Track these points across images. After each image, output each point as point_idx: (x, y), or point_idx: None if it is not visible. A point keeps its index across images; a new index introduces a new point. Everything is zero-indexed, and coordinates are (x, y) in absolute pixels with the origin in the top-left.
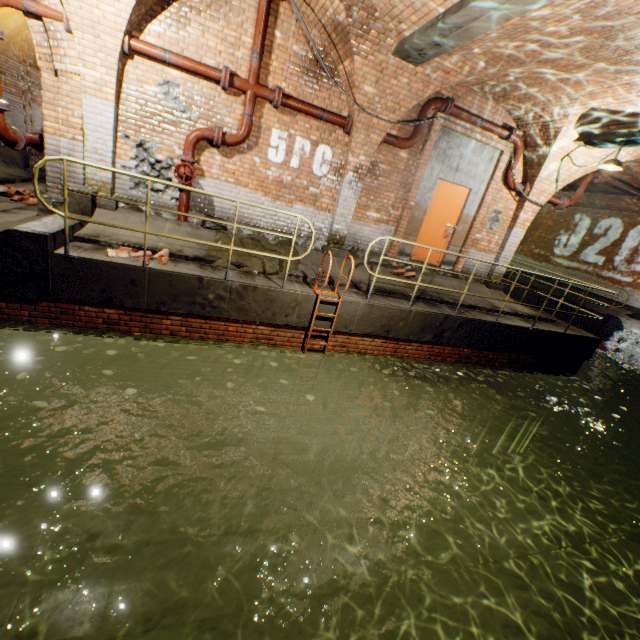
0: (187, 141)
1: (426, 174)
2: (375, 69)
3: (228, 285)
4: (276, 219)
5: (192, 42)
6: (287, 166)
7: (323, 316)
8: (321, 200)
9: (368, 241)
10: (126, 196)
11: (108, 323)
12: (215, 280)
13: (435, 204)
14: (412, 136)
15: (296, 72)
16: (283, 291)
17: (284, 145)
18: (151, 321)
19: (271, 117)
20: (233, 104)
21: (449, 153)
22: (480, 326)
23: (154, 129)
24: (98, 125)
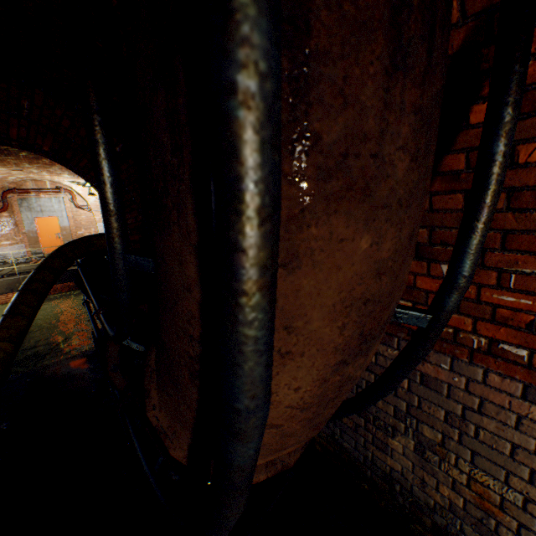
0: None
1: (25, 218)
2: None
3: None
4: None
5: None
6: None
7: None
8: None
9: (12, 254)
10: None
11: None
12: None
13: (42, 228)
14: (4, 207)
15: None
16: None
17: None
18: None
19: None
20: None
21: (33, 206)
22: (70, 272)
23: None
24: None
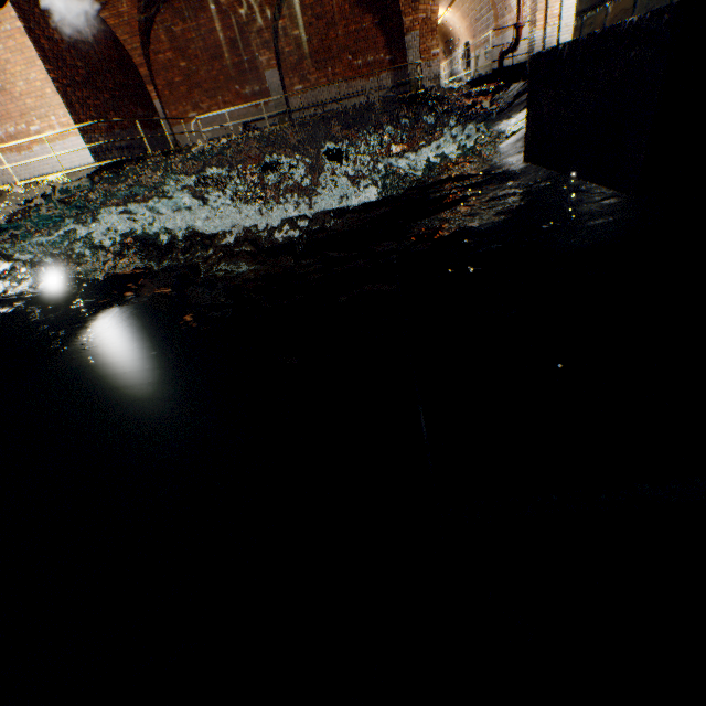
0: None
1: None
2: None
3: None
4: None
5: None
6: None
7: None
8: None
9: None
10: None
11: None
12: None
13: None
14: None
15: None
16: None
17: None
18: None
19: None
20: None
21: None
22: None
23: None
24: (568, 8)
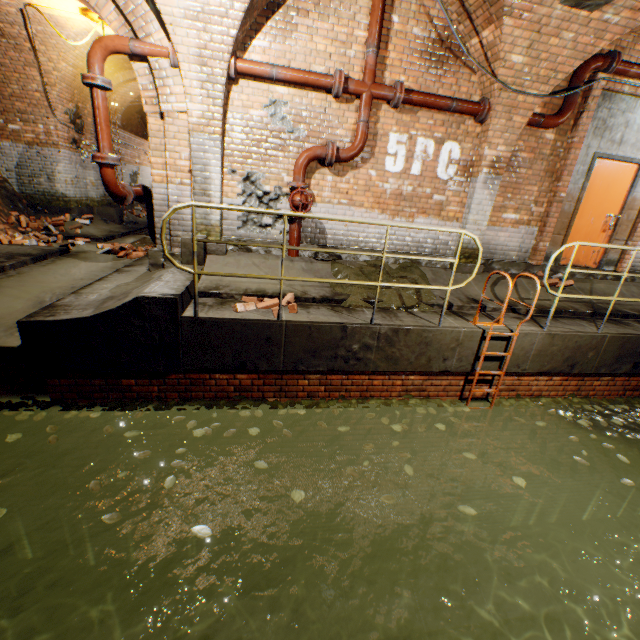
0: (297, 164)
1: (580, 155)
2: (530, 29)
3: (375, 330)
4: (394, 238)
5: (299, 50)
6: (407, 174)
7: (489, 355)
8: (447, 208)
9: (504, 249)
10: (233, 237)
11: (239, 390)
12: (360, 326)
13: (591, 191)
14: (563, 110)
15: (416, 60)
16: (441, 330)
17: (403, 150)
18: (286, 383)
19: (388, 119)
20: (345, 113)
21: (611, 123)
22: None
23: (260, 158)
24: (205, 164)
